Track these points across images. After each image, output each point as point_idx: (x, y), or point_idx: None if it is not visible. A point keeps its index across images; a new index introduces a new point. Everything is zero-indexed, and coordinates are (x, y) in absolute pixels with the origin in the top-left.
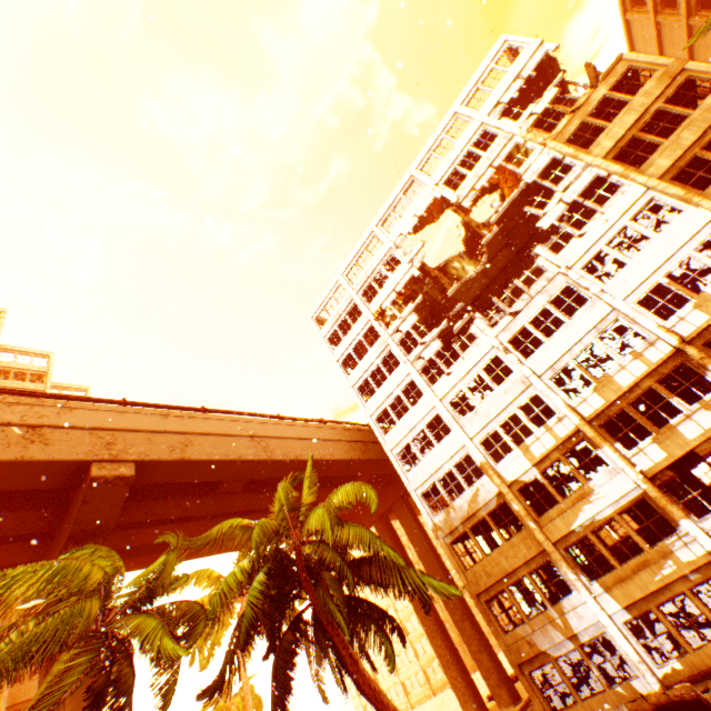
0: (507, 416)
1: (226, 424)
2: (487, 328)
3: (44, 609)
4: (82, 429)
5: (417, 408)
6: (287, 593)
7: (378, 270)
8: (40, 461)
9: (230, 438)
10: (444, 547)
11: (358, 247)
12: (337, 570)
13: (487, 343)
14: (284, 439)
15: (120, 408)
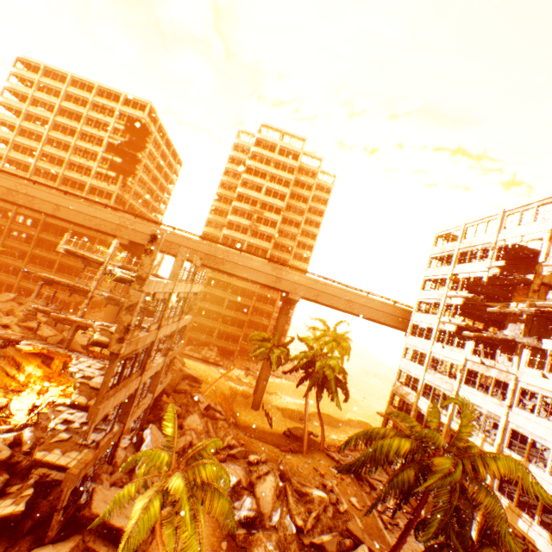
0: (438, 389)
1: (338, 291)
2: (469, 351)
3: (265, 338)
4: (290, 281)
5: (424, 341)
6: (311, 367)
7: (476, 248)
8: (278, 288)
9: (337, 298)
10: (391, 392)
11: (484, 215)
12: (319, 376)
13: (461, 357)
14: (362, 305)
15: (303, 275)
